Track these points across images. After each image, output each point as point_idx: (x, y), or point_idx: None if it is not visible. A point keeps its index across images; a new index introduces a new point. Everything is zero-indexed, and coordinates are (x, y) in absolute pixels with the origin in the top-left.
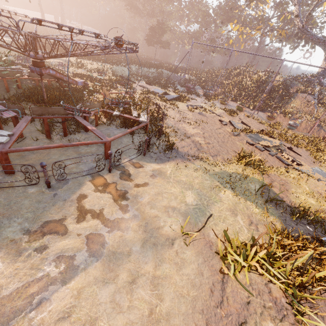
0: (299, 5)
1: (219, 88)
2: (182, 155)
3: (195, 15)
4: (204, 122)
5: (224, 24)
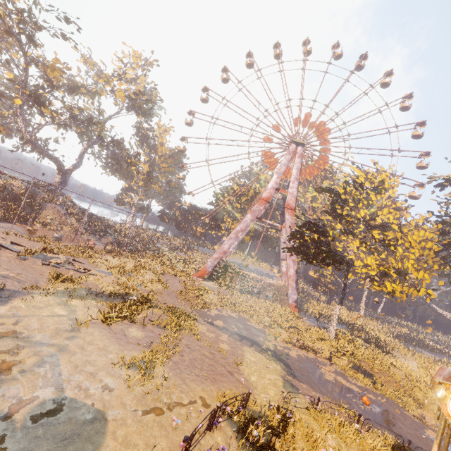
0: (23, 118)
1: None
2: (16, 291)
3: None
4: None
5: None
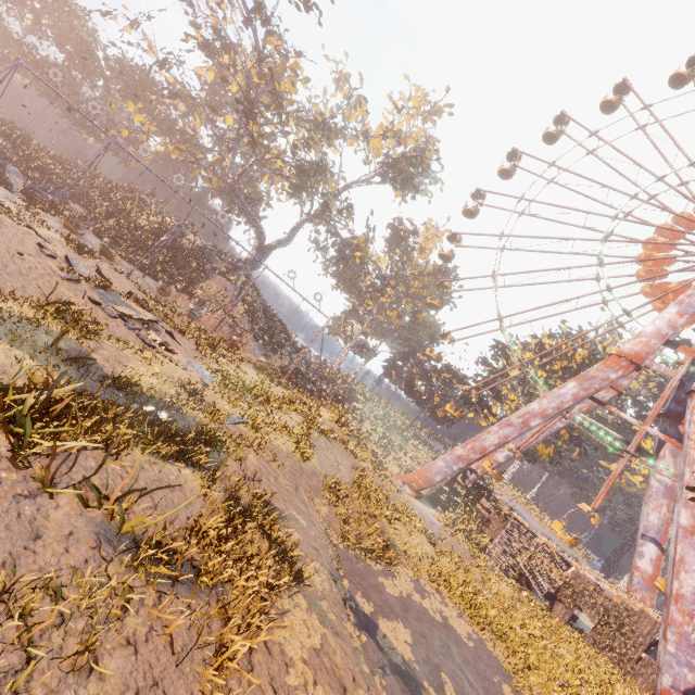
0: (233, 154)
1: (80, 206)
2: None
3: (60, 29)
4: None
5: (125, 100)
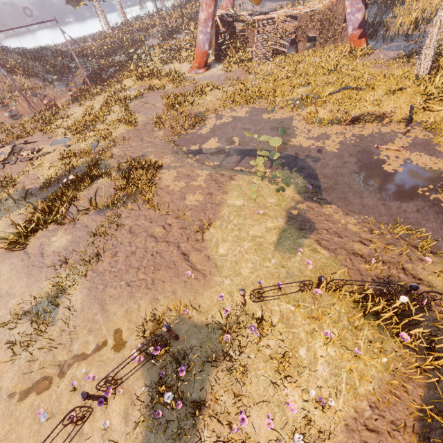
0: None
1: None
2: None
3: None
4: None
5: None
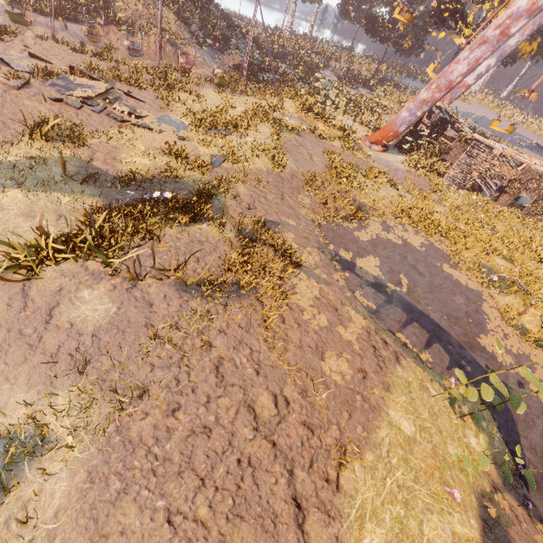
0: None
1: None
2: None
3: None
4: None
5: None
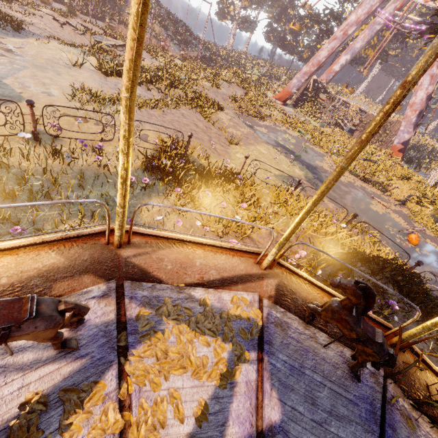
0: None
1: None
2: (38, 34)
3: None
4: (37, 15)
5: None
